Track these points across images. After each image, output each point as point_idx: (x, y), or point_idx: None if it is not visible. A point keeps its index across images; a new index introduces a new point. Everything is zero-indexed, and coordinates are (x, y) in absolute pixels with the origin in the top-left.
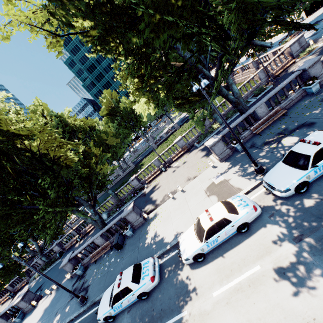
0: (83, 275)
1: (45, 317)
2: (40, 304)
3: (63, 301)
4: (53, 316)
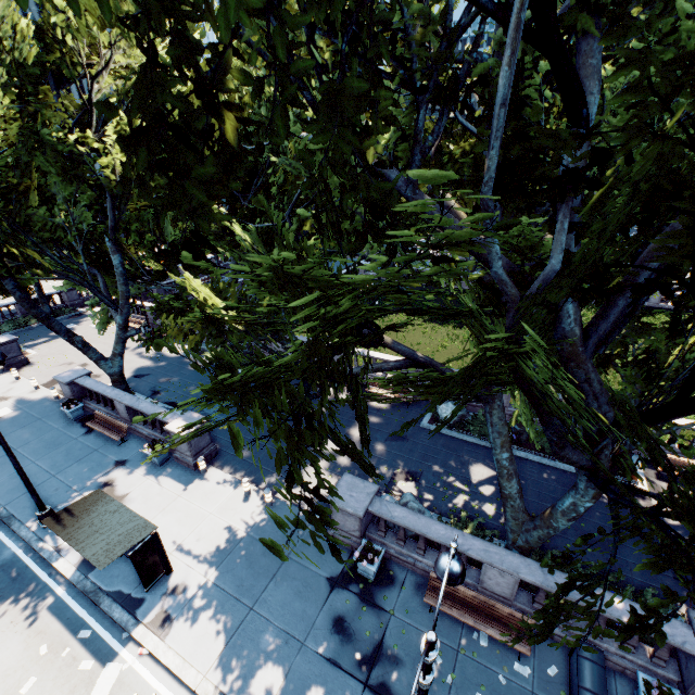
0: (371, 589)
1: (226, 579)
2: (213, 483)
3: (295, 612)
4: (255, 633)
